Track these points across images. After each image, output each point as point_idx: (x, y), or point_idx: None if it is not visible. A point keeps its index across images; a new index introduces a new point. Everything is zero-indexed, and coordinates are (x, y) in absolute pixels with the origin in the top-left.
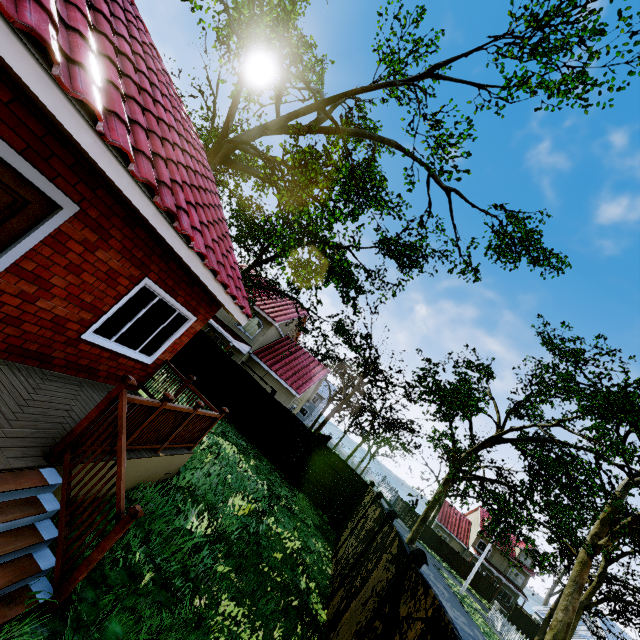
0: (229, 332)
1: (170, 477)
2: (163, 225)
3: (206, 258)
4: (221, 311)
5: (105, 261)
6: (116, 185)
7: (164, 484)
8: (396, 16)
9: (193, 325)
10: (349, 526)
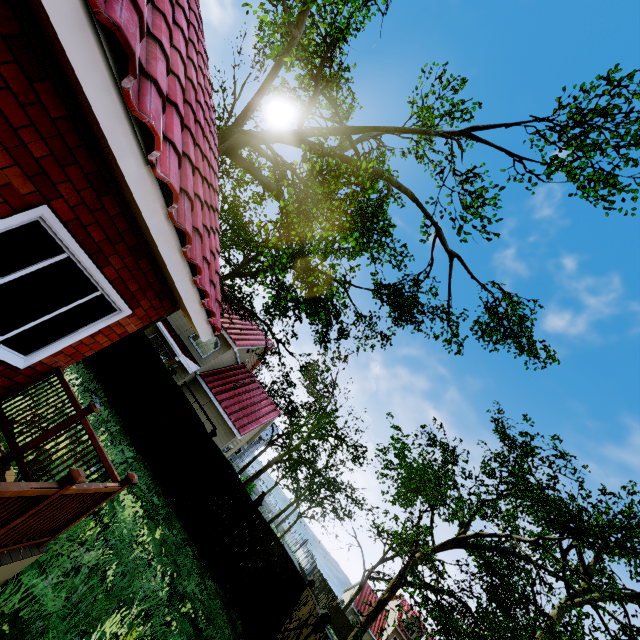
0: (179, 344)
1: None
2: (95, 69)
3: (175, 200)
4: (176, 318)
5: None
6: None
7: None
8: (439, 76)
9: (123, 321)
10: None
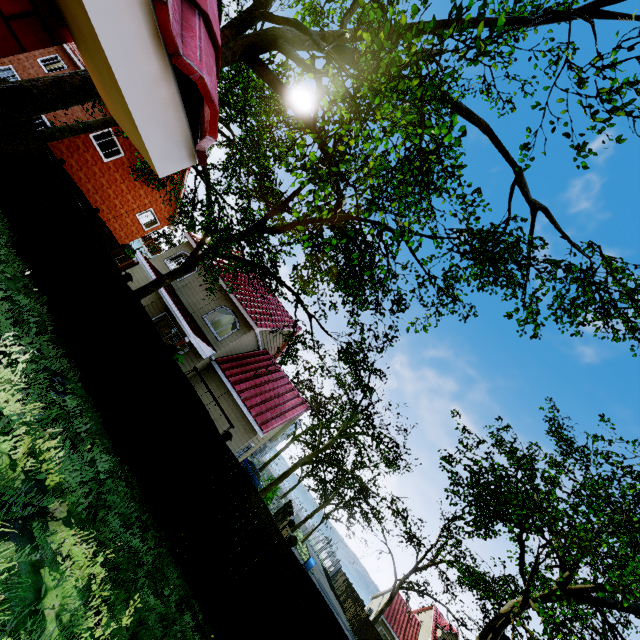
0: (189, 322)
1: None
2: None
3: None
4: (189, 294)
5: None
6: None
7: None
8: None
9: None
10: None
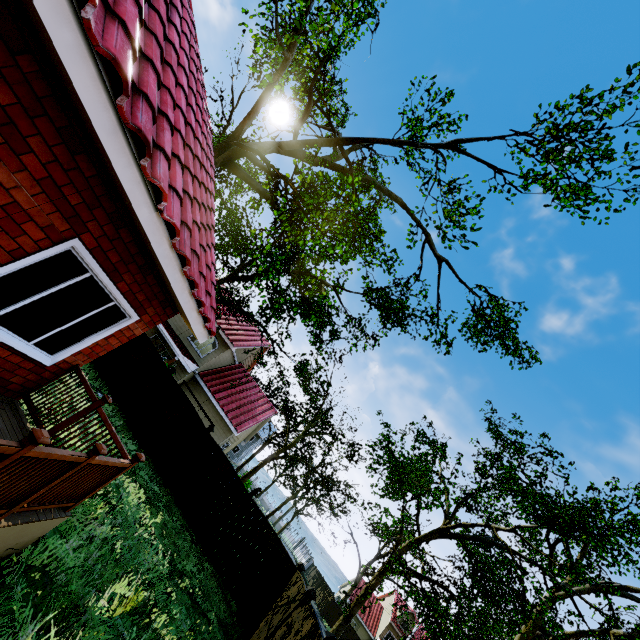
0: (178, 344)
1: (17, 551)
2: (123, 155)
3: (178, 235)
4: (176, 319)
5: (6, 187)
6: (49, 37)
7: (1, 563)
8: (428, 89)
9: (132, 326)
10: (262, 628)
